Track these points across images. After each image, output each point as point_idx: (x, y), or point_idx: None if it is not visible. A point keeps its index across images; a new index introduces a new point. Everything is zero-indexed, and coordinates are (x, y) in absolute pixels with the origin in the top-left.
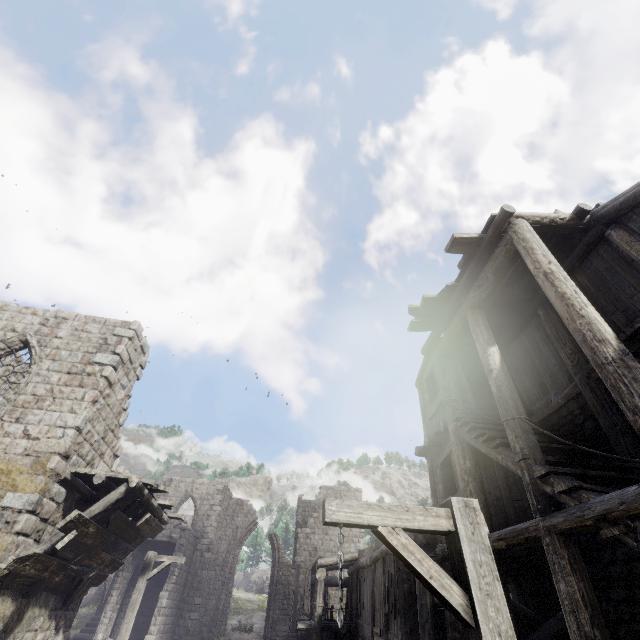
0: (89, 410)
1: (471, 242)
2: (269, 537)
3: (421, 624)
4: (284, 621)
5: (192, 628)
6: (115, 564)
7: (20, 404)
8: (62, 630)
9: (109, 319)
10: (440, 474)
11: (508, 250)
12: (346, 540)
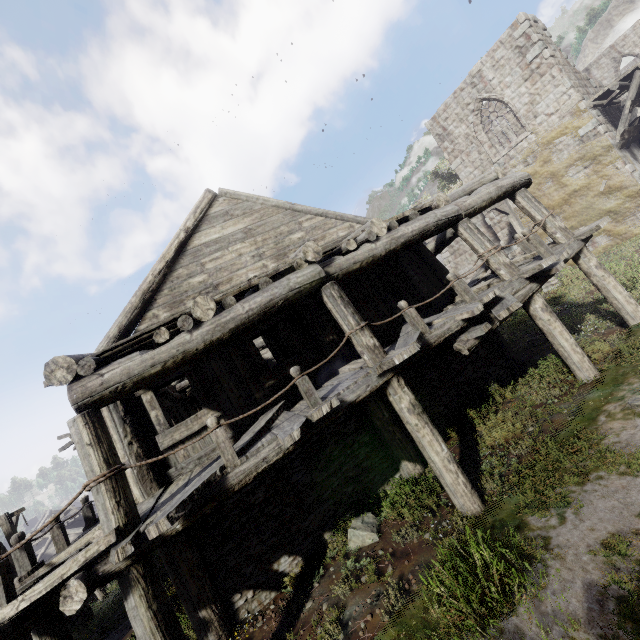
0: (564, 77)
1: None
2: None
3: None
4: None
5: None
6: None
7: (525, 114)
8: None
9: (500, 39)
10: None
11: None
12: None
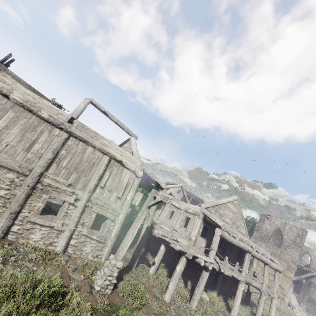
0: (299, 252)
1: None
2: None
3: None
4: None
5: (314, 299)
6: None
7: (284, 246)
8: (293, 288)
9: (297, 226)
10: None
11: None
12: None
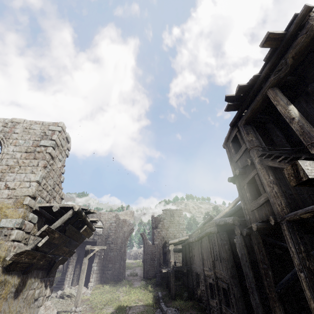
0: (42, 172)
1: (278, 38)
2: (140, 235)
3: (243, 263)
4: (152, 270)
5: (109, 277)
6: (71, 252)
7: None
8: (48, 286)
9: (44, 121)
10: (247, 188)
11: (308, 36)
12: (177, 232)
